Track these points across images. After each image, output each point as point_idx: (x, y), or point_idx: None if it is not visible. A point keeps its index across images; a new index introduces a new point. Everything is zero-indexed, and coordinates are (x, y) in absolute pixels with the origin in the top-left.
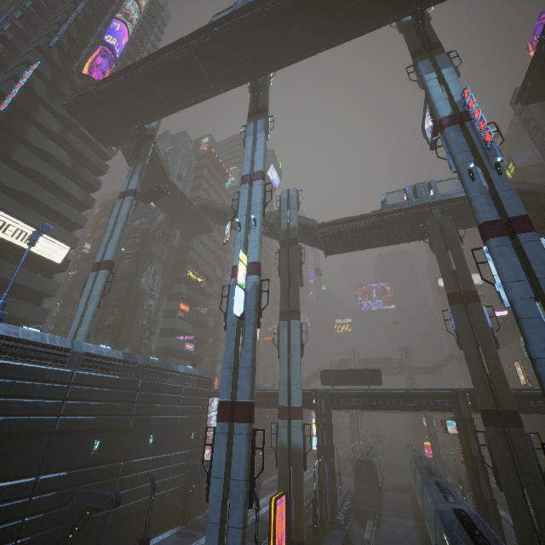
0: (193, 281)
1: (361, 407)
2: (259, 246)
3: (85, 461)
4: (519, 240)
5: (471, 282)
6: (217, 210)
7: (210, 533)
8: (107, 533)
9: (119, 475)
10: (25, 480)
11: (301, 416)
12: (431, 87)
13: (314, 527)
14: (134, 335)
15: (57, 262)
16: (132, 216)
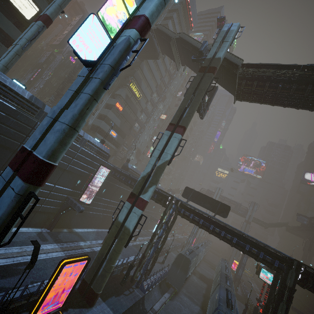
0: (133, 92)
1: (199, 225)
2: (158, 1)
3: None
4: None
5: None
6: (165, 35)
7: None
8: None
9: None
10: None
11: (142, 208)
12: None
13: (123, 280)
14: None
15: (26, 18)
16: None
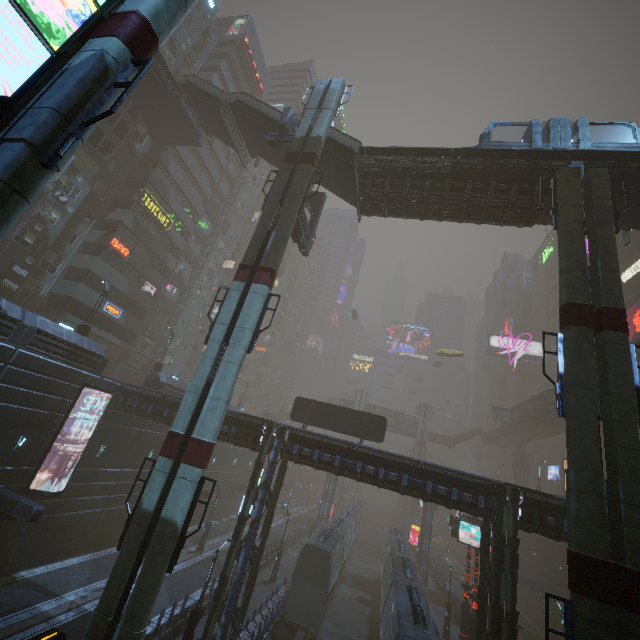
0: (151, 215)
1: (335, 470)
2: None
3: None
4: None
5: (619, 292)
6: (207, 95)
7: None
8: None
9: None
10: None
11: (202, 462)
12: None
13: None
14: None
15: None
16: None
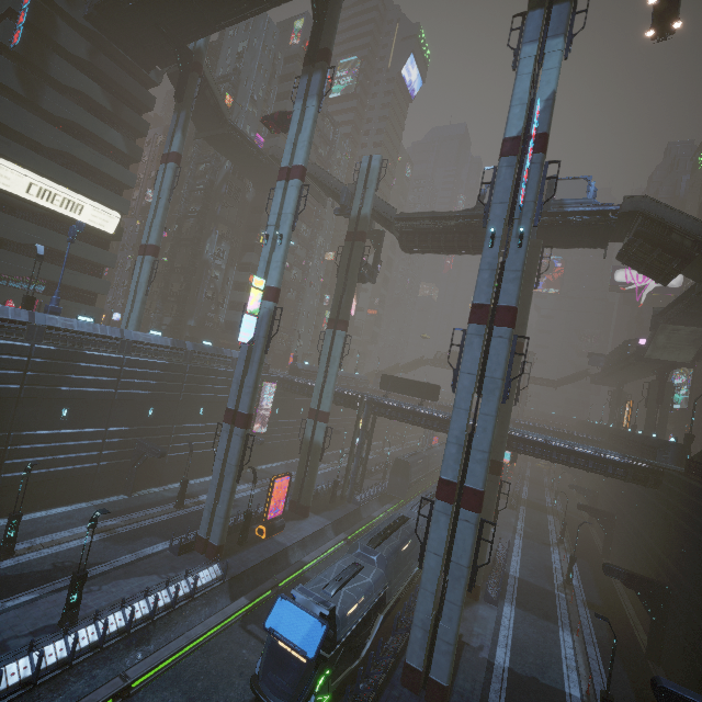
0: None
1: (399, 420)
2: (280, 269)
3: (143, 421)
4: (492, 333)
5: (522, 332)
6: None
7: (211, 490)
8: (166, 468)
9: (173, 434)
10: (98, 430)
11: (326, 420)
12: (520, 73)
13: (331, 498)
14: (198, 308)
15: (110, 232)
16: (196, 159)
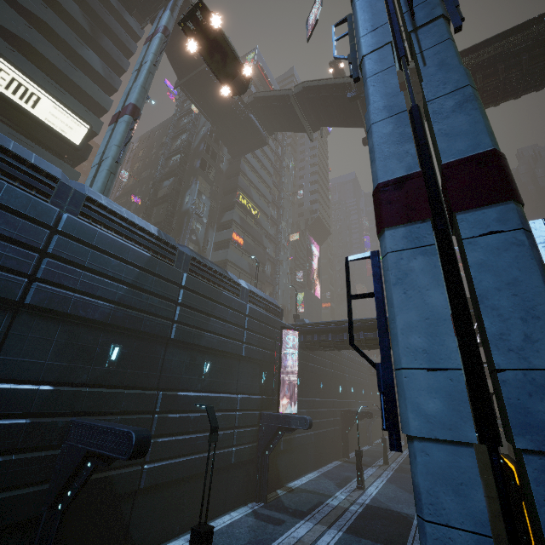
0: (246, 210)
1: None
2: None
3: (93, 375)
4: None
5: None
6: (275, 98)
7: None
8: (140, 505)
9: (157, 412)
10: None
11: None
12: None
13: None
14: None
15: (74, 144)
16: (171, 134)
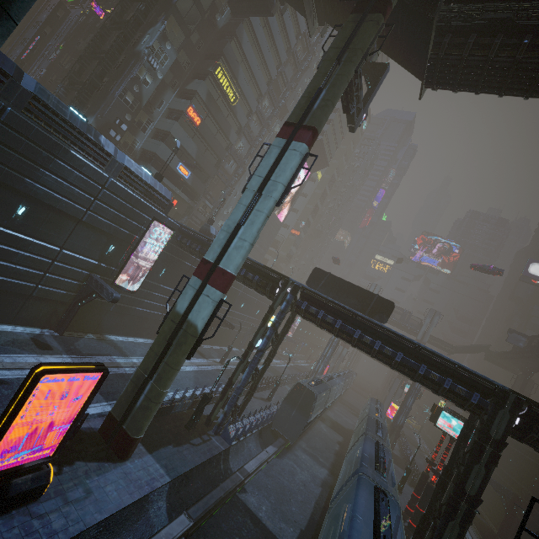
0: (221, 89)
1: (335, 331)
2: None
3: None
4: None
5: None
6: None
7: None
8: None
9: None
10: None
11: (223, 287)
12: None
13: (190, 421)
14: (106, 105)
15: None
16: None
